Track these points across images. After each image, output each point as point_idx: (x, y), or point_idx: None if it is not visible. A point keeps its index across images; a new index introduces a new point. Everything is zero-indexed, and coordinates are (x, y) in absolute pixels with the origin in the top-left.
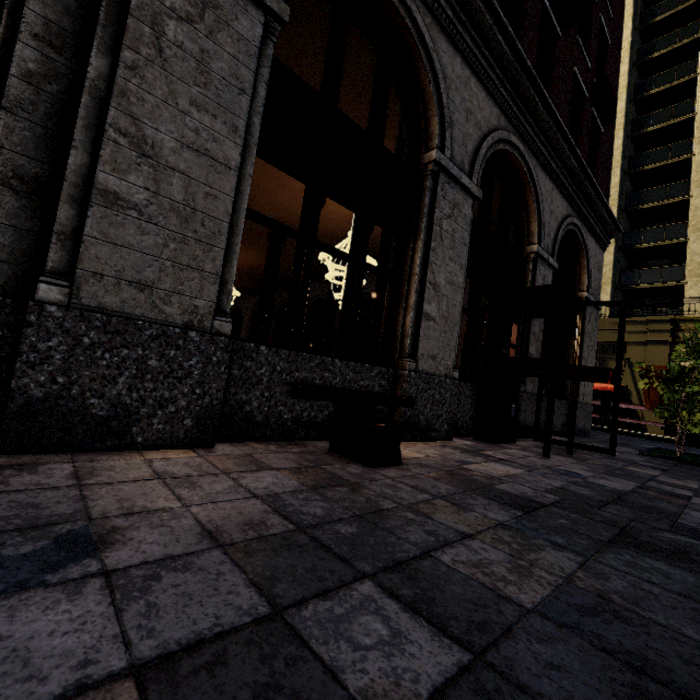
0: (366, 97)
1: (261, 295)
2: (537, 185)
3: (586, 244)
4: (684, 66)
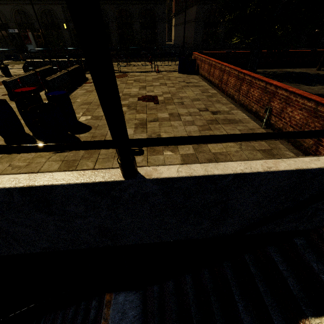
0: None
1: None
2: None
3: None
4: None
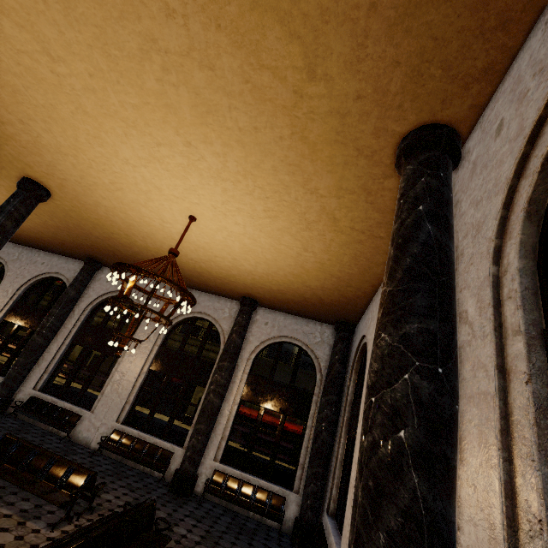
0: (338, 123)
1: None
2: None
3: None
4: None
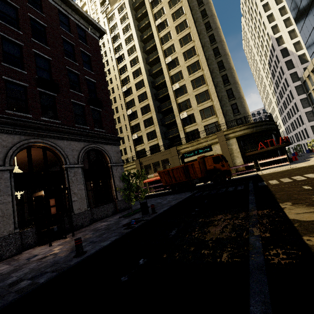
0: None
1: None
2: (57, 147)
3: (103, 149)
4: (159, 63)
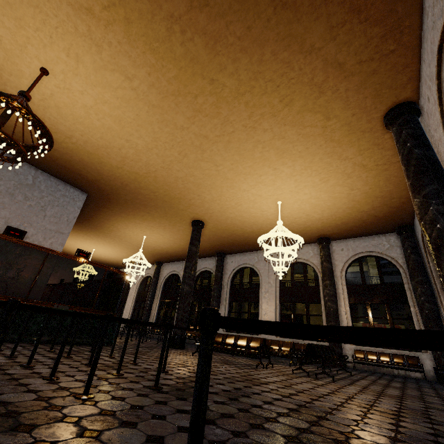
0: (347, 127)
1: (187, 267)
2: None
3: None
4: None
